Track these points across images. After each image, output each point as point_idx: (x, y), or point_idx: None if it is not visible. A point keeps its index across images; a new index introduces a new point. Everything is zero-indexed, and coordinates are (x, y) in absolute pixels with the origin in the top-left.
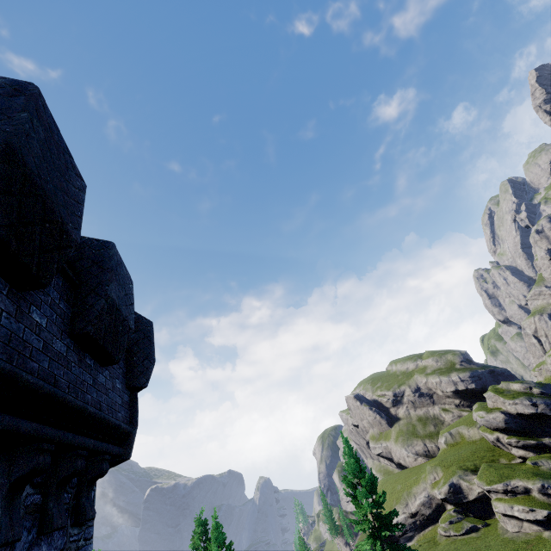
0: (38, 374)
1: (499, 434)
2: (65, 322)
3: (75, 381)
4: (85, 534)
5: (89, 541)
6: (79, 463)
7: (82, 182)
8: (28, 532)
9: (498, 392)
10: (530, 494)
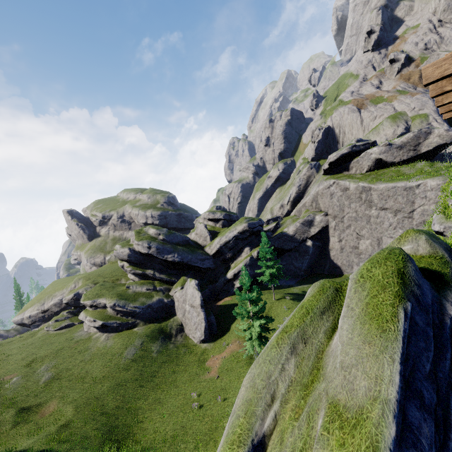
0: None
1: (126, 263)
2: None
3: None
4: None
5: None
6: None
7: None
8: None
9: (138, 233)
10: (107, 309)
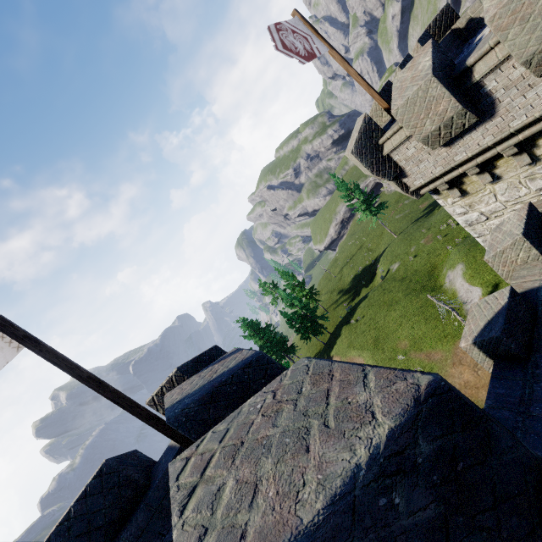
0: None
1: None
2: None
3: None
4: None
5: None
6: None
7: None
8: None
9: None
10: None
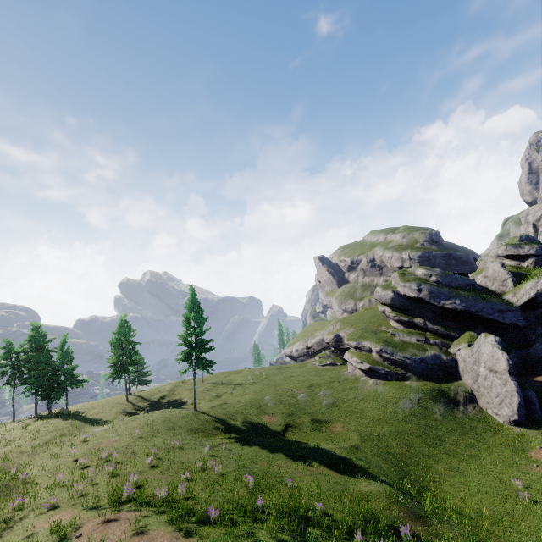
0: None
1: (387, 308)
2: None
3: None
4: None
5: None
6: None
7: None
8: None
9: (402, 274)
10: (371, 353)
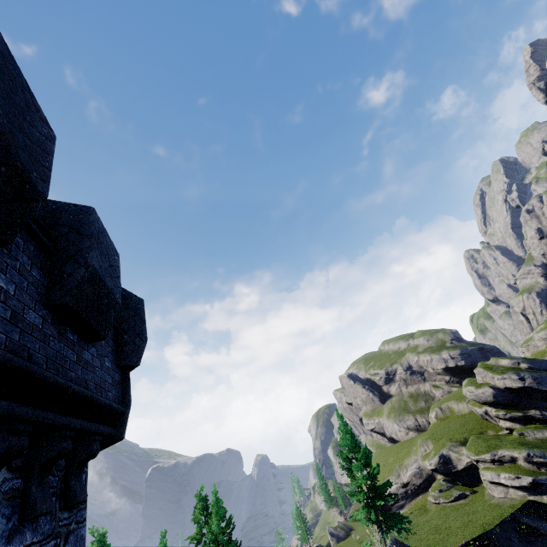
0: (5, 347)
1: (488, 407)
2: (39, 291)
3: (54, 357)
4: (77, 517)
5: (82, 524)
6: (64, 445)
7: (49, 130)
8: (8, 519)
9: (487, 368)
10: (516, 463)
